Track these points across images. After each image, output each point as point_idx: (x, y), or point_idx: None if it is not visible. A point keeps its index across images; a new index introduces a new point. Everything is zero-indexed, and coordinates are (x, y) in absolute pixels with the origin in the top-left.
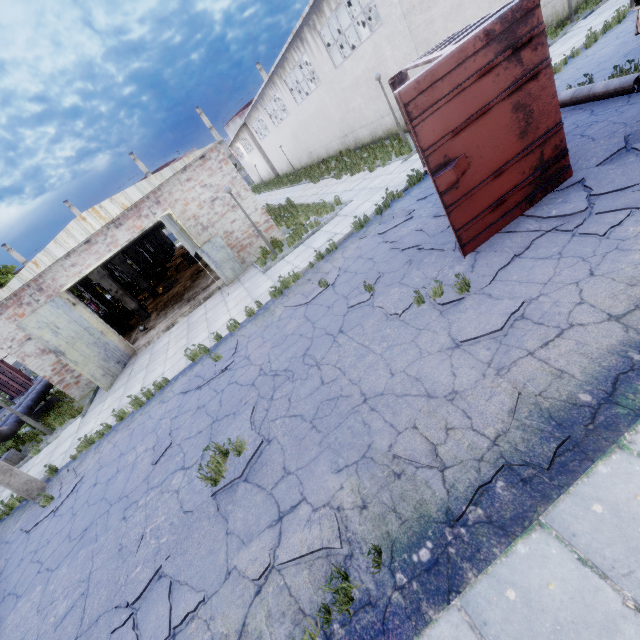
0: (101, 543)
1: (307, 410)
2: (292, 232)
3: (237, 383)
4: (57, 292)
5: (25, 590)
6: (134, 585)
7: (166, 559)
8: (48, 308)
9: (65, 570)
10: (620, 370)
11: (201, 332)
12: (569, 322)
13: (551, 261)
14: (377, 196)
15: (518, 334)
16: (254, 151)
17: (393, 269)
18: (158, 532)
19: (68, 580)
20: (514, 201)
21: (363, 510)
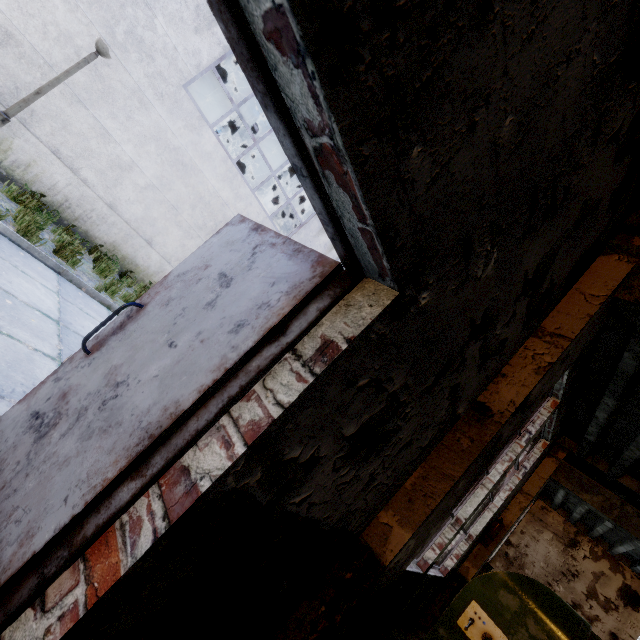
0: None
1: None
2: None
3: None
4: None
5: None
6: None
7: None
8: None
9: None
10: None
11: None
12: None
13: None
14: None
15: None
16: None
17: None
18: None
19: None
20: None
21: None
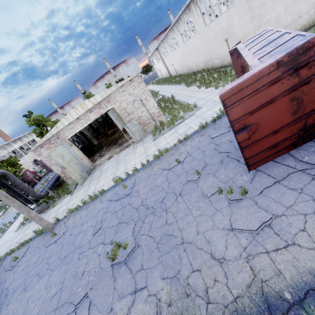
0: (69, 267)
1: (157, 236)
2: (170, 120)
3: (131, 205)
4: (64, 139)
5: (42, 275)
6: (77, 296)
7: (90, 289)
8: (60, 147)
9: (56, 273)
10: (311, 287)
11: (122, 167)
12: (293, 241)
13: (295, 193)
14: (215, 108)
15: (264, 236)
16: (160, 62)
17: (212, 163)
18: (89, 273)
19: (56, 279)
20: (284, 145)
21: (169, 306)
